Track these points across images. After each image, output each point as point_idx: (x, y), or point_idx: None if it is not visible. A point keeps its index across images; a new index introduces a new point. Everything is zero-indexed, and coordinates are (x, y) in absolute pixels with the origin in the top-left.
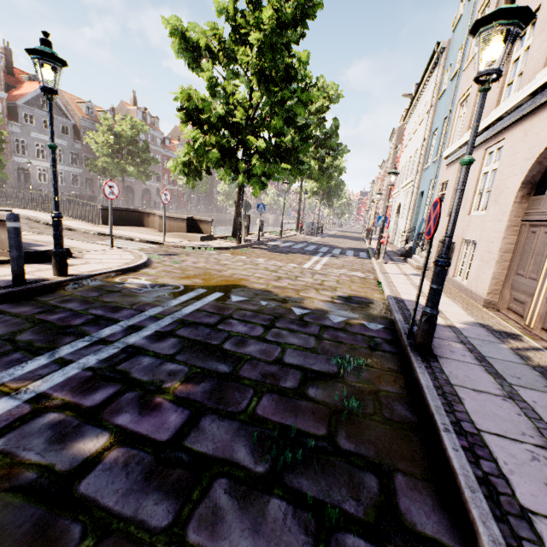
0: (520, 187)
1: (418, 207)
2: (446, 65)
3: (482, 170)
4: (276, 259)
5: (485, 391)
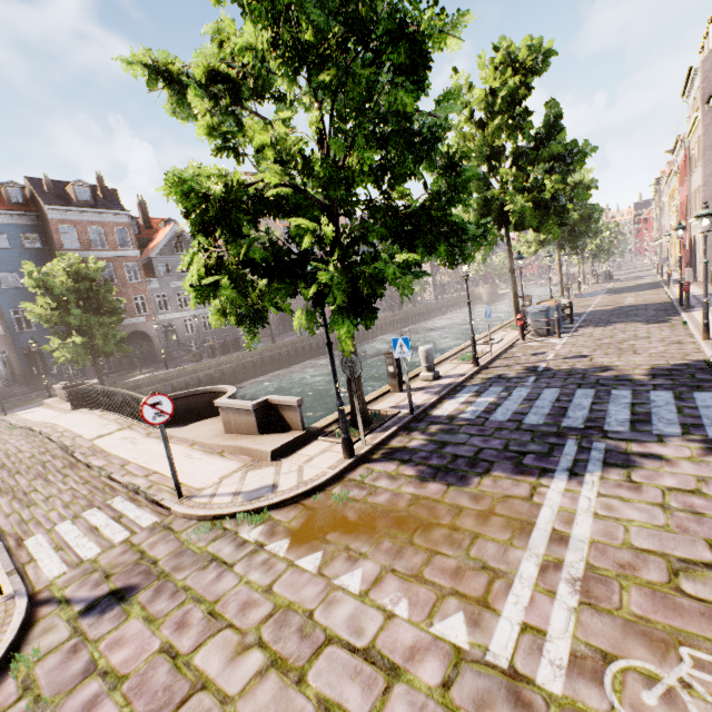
0: None
1: None
2: None
3: None
4: (410, 556)
5: None
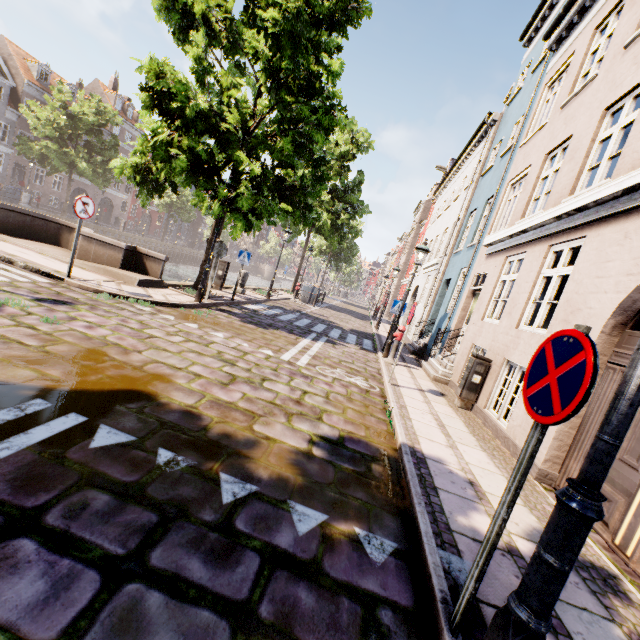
0: (614, 312)
1: (440, 296)
2: (495, 140)
3: (542, 272)
4: (245, 336)
5: None
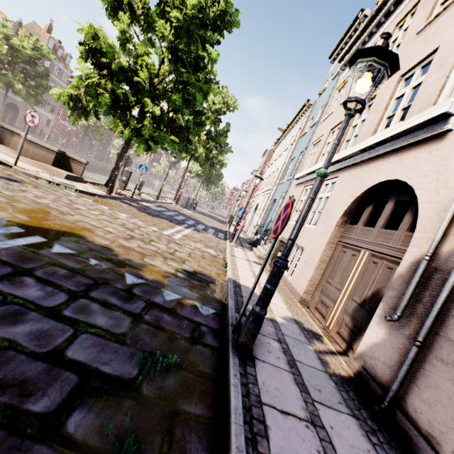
0: (342, 215)
1: (270, 210)
2: (310, 117)
3: (319, 195)
4: (140, 218)
5: (291, 412)
